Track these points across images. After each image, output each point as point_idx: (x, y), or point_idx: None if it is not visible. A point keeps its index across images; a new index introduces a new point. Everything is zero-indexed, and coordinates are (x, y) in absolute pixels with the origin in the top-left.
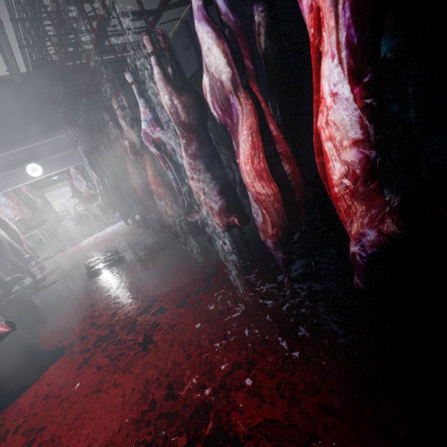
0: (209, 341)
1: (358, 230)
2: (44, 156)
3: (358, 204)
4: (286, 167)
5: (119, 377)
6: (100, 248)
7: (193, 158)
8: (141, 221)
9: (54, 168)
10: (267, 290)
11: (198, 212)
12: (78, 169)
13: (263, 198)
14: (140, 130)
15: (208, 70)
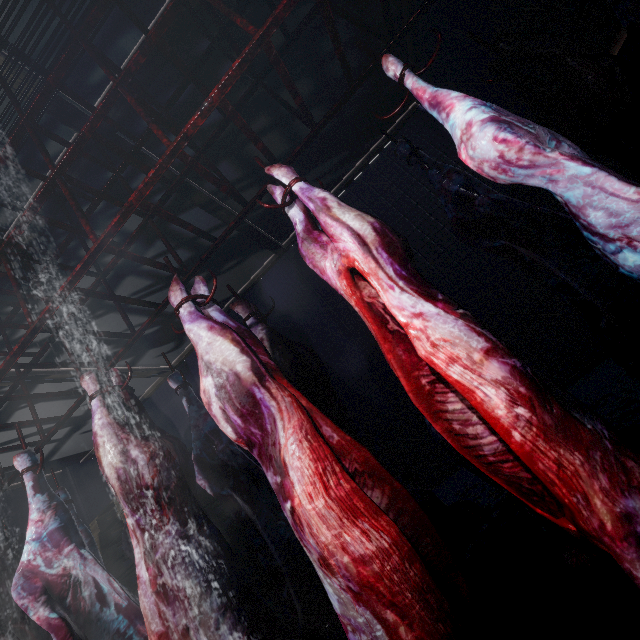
0: None
1: (611, 513)
2: None
3: (564, 454)
4: (378, 497)
5: None
6: None
7: (171, 566)
8: None
9: None
10: None
11: None
12: None
13: (379, 569)
14: (4, 587)
15: (212, 367)
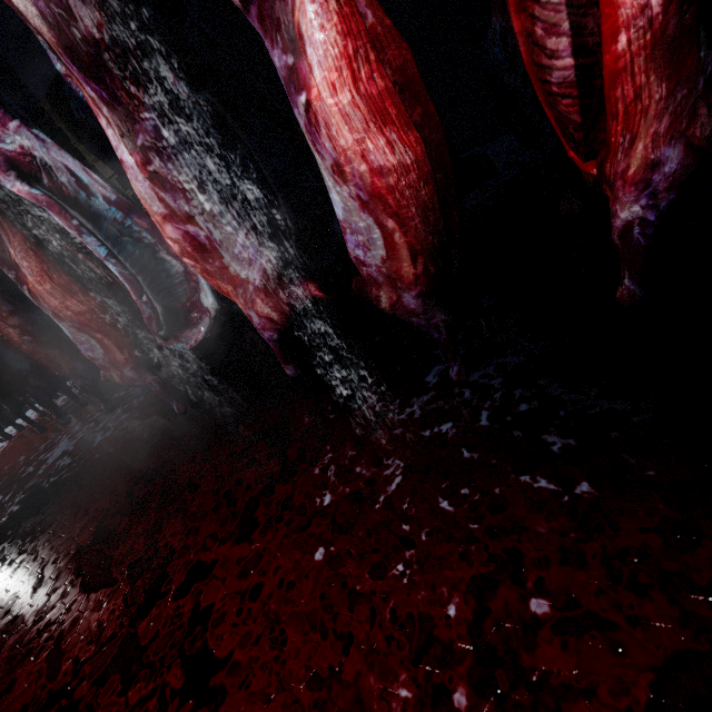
0: (373, 574)
1: (646, 159)
2: None
3: (656, 81)
4: None
5: None
6: None
7: (158, 156)
8: (40, 420)
9: None
10: (424, 409)
11: (196, 326)
12: None
13: (392, 183)
14: None
15: None
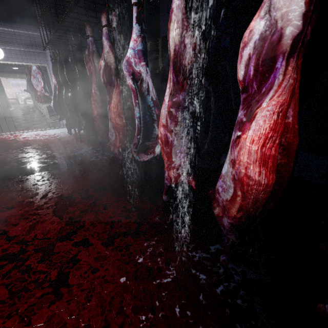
0: (133, 309)
1: None
2: (10, 43)
3: None
4: None
5: (12, 327)
6: (38, 146)
7: (176, 107)
8: (83, 135)
9: (17, 59)
10: (200, 259)
11: (147, 154)
12: (40, 69)
13: (250, 184)
14: (119, 57)
15: (271, 13)
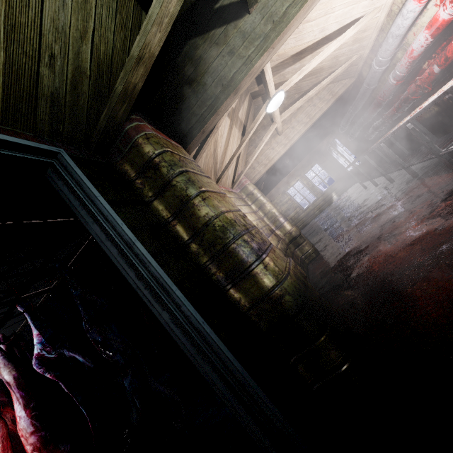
0: None
1: None
2: None
3: None
4: None
5: None
6: None
7: None
8: None
9: None
10: None
11: None
12: None
13: None
14: None
15: None
